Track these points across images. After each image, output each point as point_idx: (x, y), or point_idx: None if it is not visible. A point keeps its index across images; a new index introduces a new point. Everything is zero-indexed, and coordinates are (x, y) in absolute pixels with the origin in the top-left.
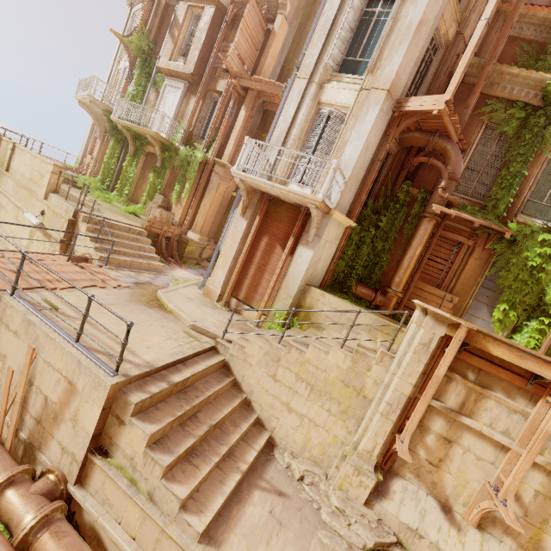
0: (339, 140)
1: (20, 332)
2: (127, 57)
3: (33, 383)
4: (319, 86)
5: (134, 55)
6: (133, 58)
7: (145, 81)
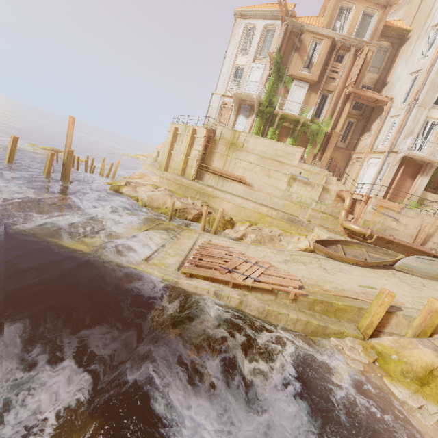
0: (437, 134)
1: (414, 217)
2: (252, 60)
3: (420, 229)
4: (428, 110)
5: (272, 64)
6: (271, 66)
7: (277, 81)
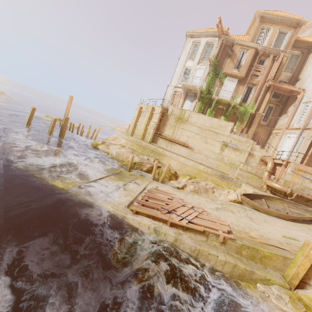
0: None
1: None
2: (197, 63)
3: None
4: None
5: (211, 66)
6: (210, 67)
7: (215, 77)
